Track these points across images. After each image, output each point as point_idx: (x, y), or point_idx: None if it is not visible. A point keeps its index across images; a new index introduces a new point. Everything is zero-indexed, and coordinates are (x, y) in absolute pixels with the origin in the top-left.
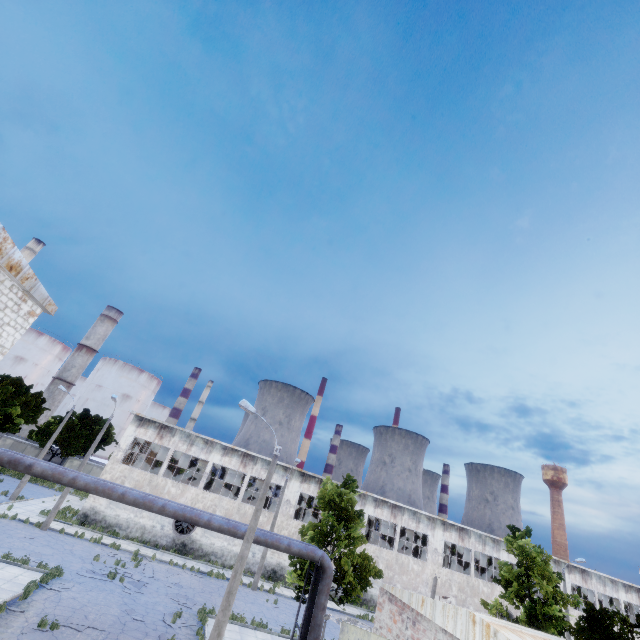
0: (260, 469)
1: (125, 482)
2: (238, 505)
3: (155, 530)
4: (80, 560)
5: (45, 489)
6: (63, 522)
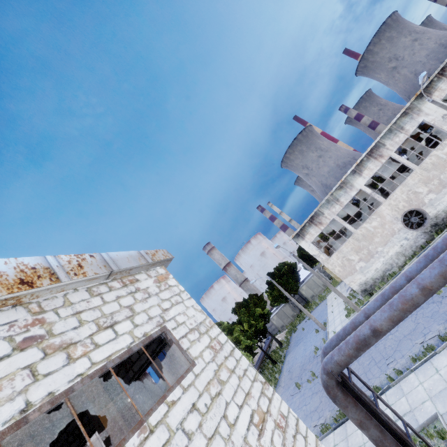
0: (392, 142)
1: (348, 258)
2: (420, 170)
3: (405, 245)
4: (433, 305)
5: (318, 308)
6: (363, 306)
